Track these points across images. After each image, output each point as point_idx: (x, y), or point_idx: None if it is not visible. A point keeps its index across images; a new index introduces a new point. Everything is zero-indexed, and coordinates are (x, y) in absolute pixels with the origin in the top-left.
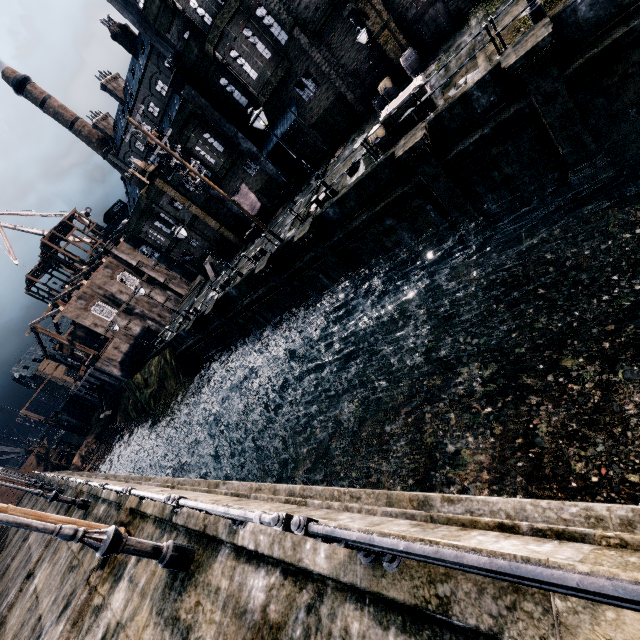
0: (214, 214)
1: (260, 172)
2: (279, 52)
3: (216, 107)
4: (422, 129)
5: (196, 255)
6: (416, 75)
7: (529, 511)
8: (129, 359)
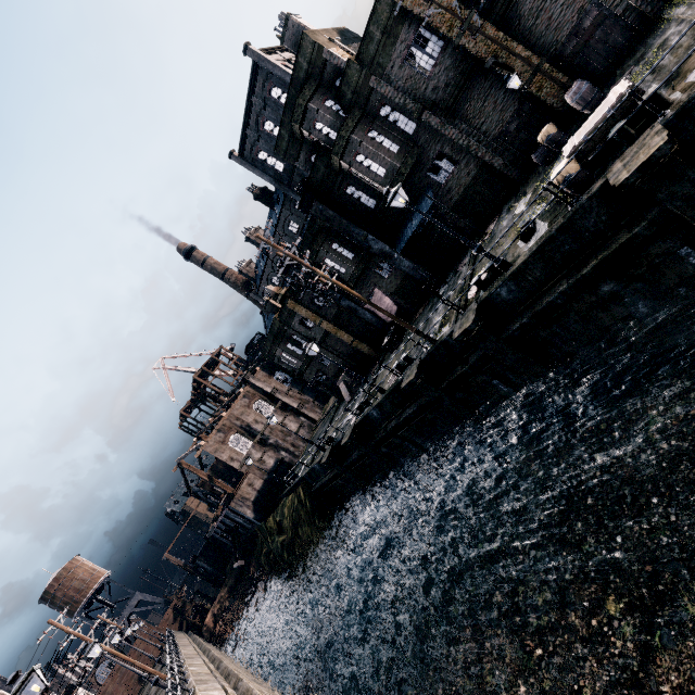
0: (346, 327)
1: (394, 272)
2: (407, 143)
3: (344, 216)
4: (659, 132)
5: (328, 374)
6: (592, 107)
7: None
8: (262, 497)
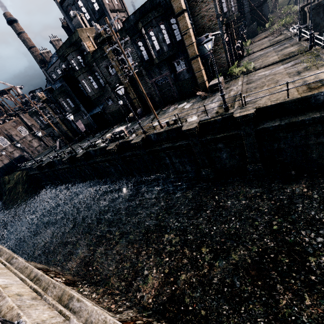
0: (66, 124)
1: (87, 119)
2: (101, 87)
3: (74, 92)
4: (115, 144)
5: (55, 135)
6: (141, 117)
7: (21, 263)
8: (6, 167)
